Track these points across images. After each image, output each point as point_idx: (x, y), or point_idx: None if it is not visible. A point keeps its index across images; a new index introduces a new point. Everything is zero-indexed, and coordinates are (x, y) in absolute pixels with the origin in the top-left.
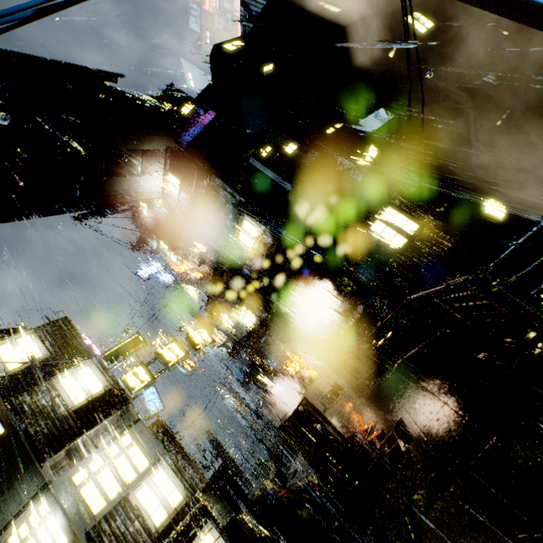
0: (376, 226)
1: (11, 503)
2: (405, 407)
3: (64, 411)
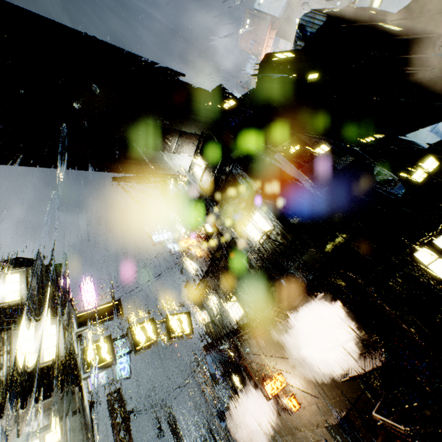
0: (422, 254)
1: None
2: None
3: (3, 375)
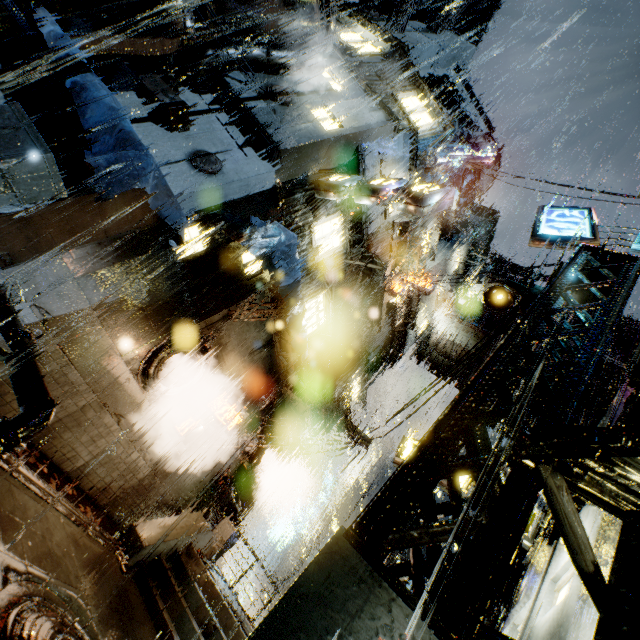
0: None
1: None
2: None
3: None
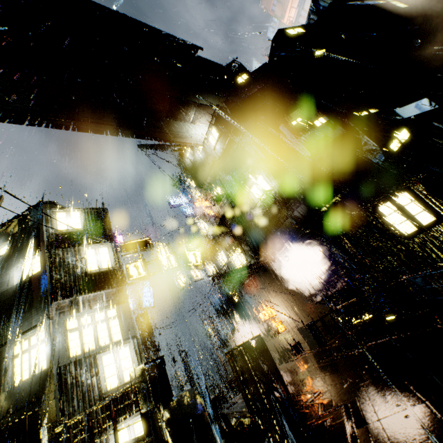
0: (385, 208)
1: (25, 322)
2: (365, 387)
3: (79, 272)
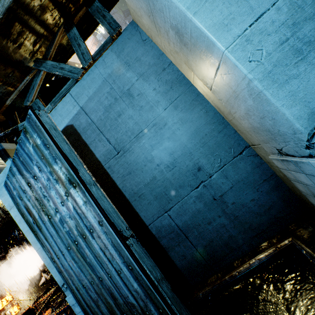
0: None
1: None
2: None
3: None
